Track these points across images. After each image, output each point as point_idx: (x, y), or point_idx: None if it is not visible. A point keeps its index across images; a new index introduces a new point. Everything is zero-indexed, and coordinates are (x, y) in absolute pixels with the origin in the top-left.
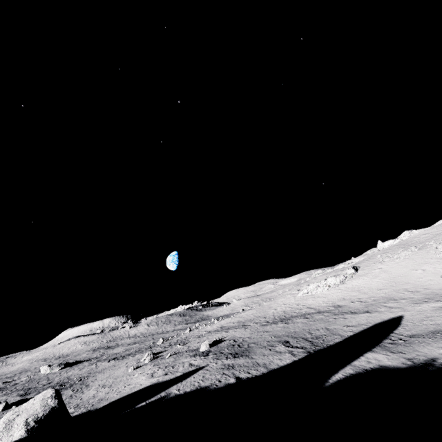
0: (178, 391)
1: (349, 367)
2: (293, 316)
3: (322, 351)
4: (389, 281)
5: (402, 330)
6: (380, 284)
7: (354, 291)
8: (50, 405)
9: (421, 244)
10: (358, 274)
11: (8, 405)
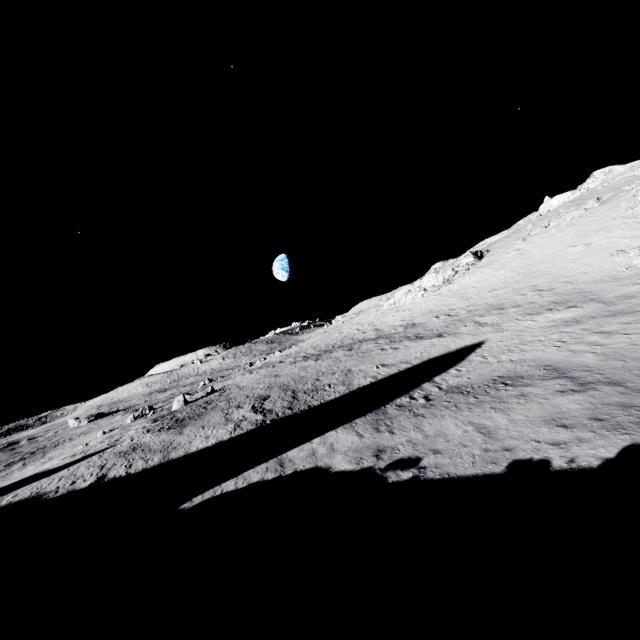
0: (10, 499)
1: (270, 463)
2: (340, 346)
3: (283, 421)
4: (517, 273)
5: (451, 375)
6: (499, 281)
7: (455, 297)
8: None
9: (612, 193)
10: (479, 264)
11: None
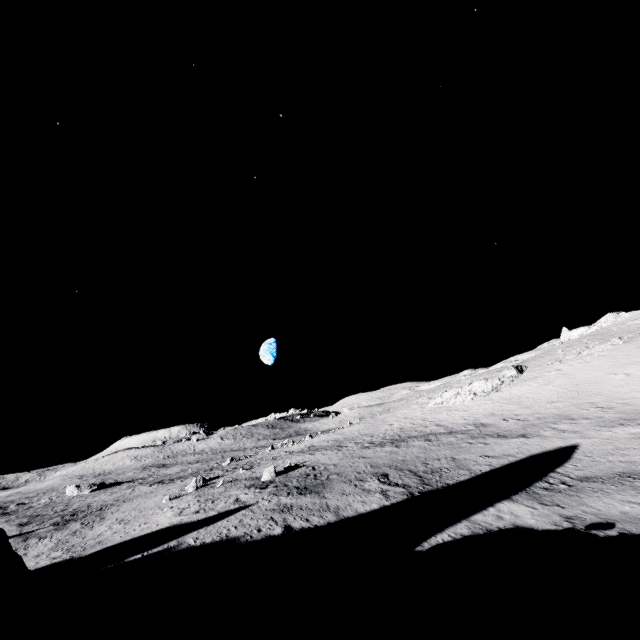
0: (195, 540)
1: (464, 523)
2: (410, 437)
3: (433, 493)
4: (568, 390)
5: (570, 468)
6: (553, 395)
7: (511, 404)
8: None
9: (630, 334)
10: (522, 378)
11: None
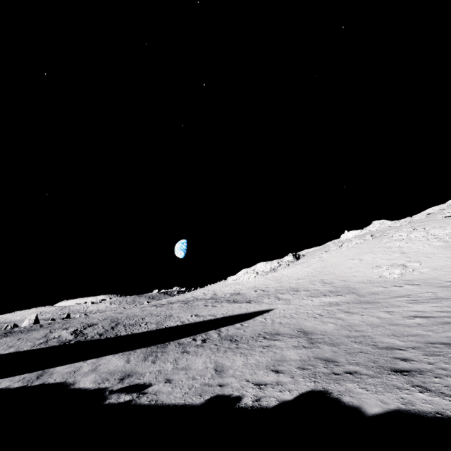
0: None
1: (32, 374)
2: (183, 301)
3: (85, 342)
4: (316, 270)
5: (234, 327)
6: (304, 274)
7: (274, 280)
8: None
9: (380, 233)
10: (296, 263)
11: None
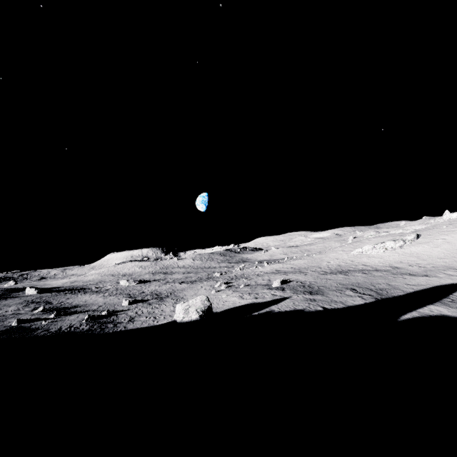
0: (279, 309)
1: (414, 312)
2: (350, 270)
3: (389, 299)
4: (451, 252)
5: None
6: (441, 254)
7: (412, 257)
8: (207, 304)
9: None
10: (418, 241)
11: (130, 302)
